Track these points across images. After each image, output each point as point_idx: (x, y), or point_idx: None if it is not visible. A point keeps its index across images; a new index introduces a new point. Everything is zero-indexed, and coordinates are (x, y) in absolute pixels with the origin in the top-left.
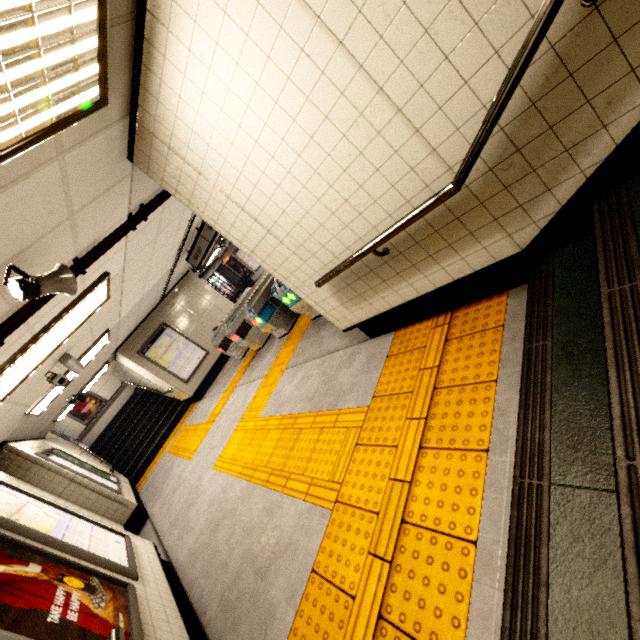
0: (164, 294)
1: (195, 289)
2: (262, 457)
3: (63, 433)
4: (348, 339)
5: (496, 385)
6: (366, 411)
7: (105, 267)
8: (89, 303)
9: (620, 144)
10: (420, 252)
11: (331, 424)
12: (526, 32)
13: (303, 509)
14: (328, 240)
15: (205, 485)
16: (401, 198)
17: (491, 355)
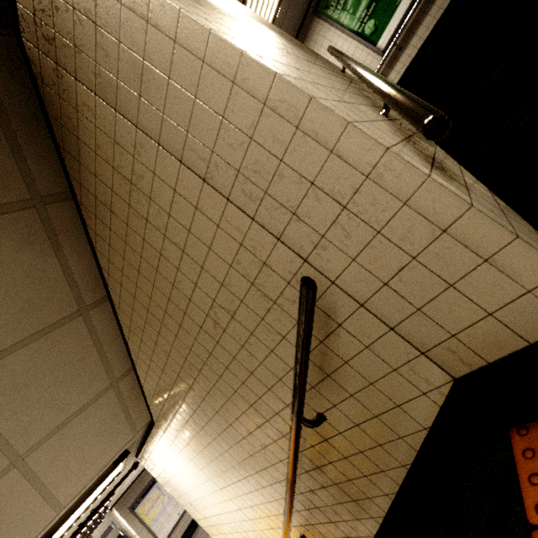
0: None
1: None
2: None
3: None
4: None
5: None
6: None
7: None
8: None
9: None
10: None
11: None
12: None
13: None
14: None
15: None
16: None
17: None
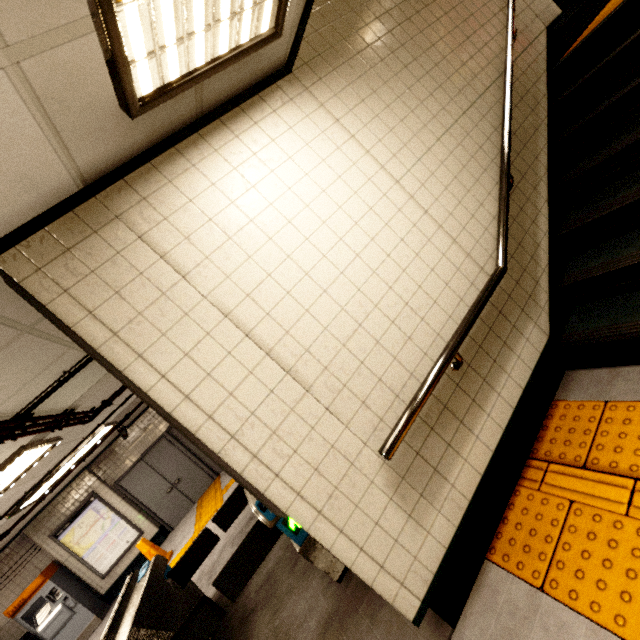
0: None
1: None
2: None
3: None
4: None
5: None
6: None
7: None
8: None
9: (548, 255)
10: (485, 358)
11: None
12: (489, 199)
13: None
14: (386, 366)
15: None
16: (455, 296)
17: None
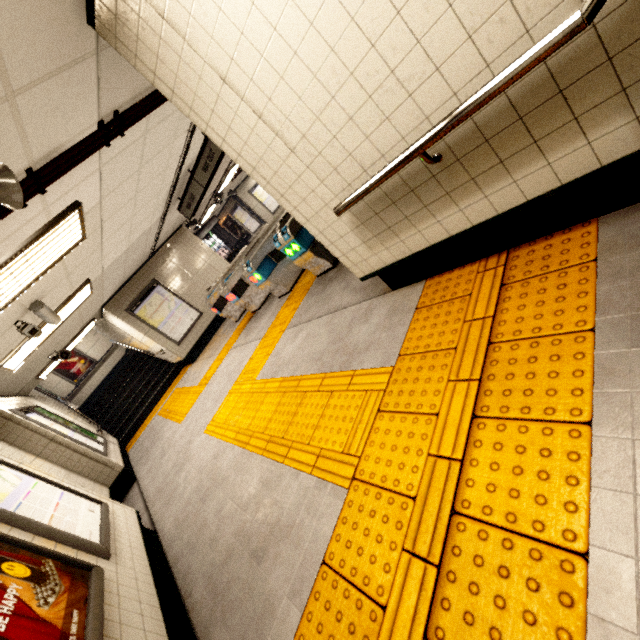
0: (154, 248)
1: (188, 245)
2: (259, 422)
3: (52, 392)
4: (362, 293)
5: (594, 336)
6: (390, 372)
7: (75, 194)
8: (59, 240)
9: None
10: (487, 156)
11: (344, 387)
12: None
13: (309, 485)
14: (357, 144)
15: (195, 450)
16: (479, 59)
17: (580, 298)
